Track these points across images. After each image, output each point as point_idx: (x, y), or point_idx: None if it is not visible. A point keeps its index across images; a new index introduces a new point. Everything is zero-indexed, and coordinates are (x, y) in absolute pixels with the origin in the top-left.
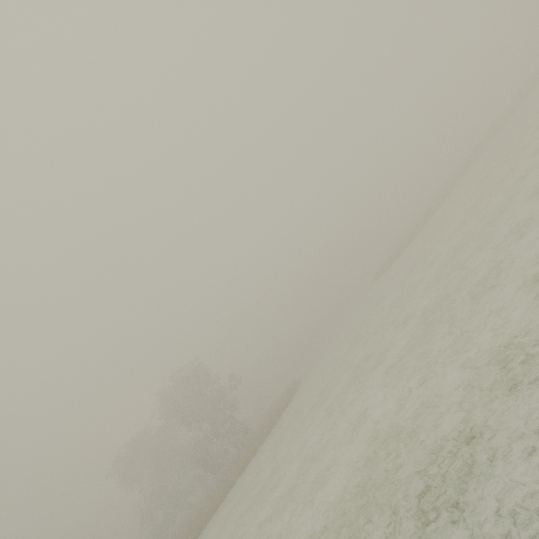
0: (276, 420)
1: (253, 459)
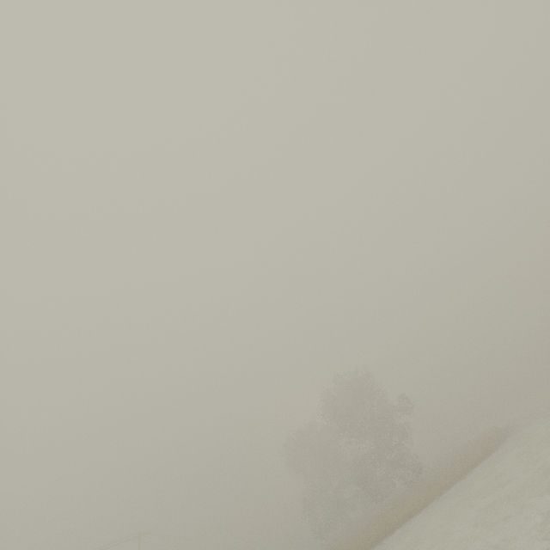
0: (460, 475)
1: (420, 512)
